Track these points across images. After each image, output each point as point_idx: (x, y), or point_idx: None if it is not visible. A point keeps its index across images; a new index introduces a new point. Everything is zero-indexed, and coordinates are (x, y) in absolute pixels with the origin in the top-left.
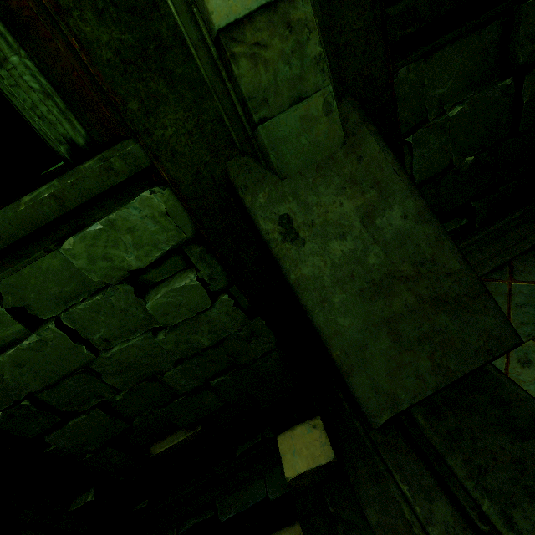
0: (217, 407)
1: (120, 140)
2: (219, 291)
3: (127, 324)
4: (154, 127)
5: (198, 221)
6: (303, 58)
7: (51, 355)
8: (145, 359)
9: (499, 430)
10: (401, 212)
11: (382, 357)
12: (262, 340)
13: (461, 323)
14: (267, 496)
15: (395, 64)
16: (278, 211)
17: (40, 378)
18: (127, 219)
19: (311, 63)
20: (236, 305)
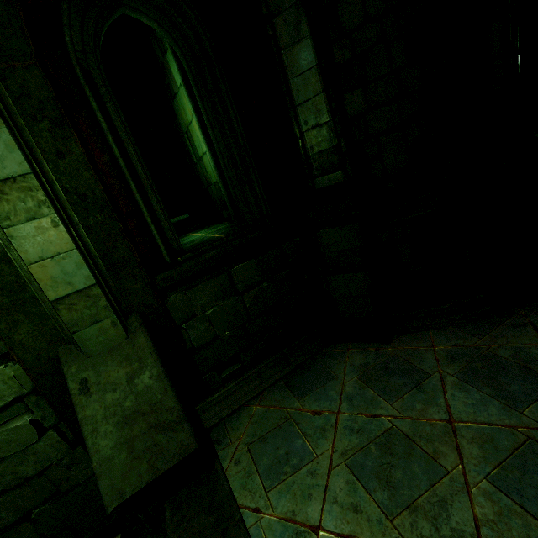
0: None
1: None
2: (49, 427)
3: None
4: (13, 335)
5: (35, 381)
6: (97, 306)
7: None
8: None
9: (203, 512)
10: (150, 375)
11: (121, 464)
12: (82, 466)
13: (169, 438)
14: None
15: (169, 294)
16: (81, 376)
17: None
18: None
19: (102, 308)
20: (60, 437)
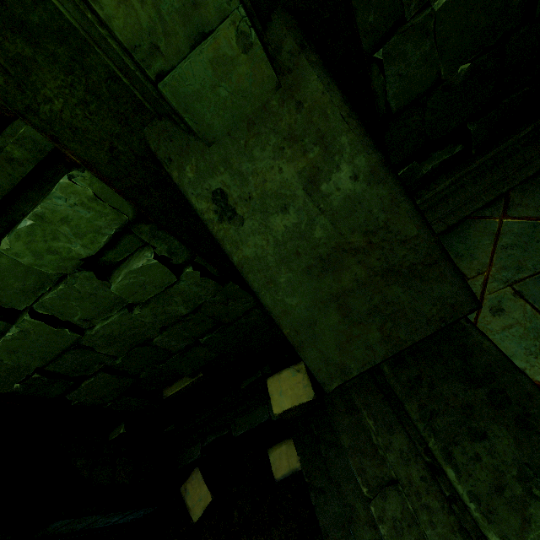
0: (213, 358)
1: (11, 119)
2: (183, 263)
3: (101, 305)
4: (35, 102)
5: (133, 202)
6: None
7: (38, 341)
8: (130, 331)
9: (456, 379)
10: (351, 173)
11: (331, 332)
12: (240, 301)
13: (414, 293)
14: (271, 417)
15: None
16: (210, 187)
17: (38, 358)
18: (55, 210)
19: None
20: (204, 275)
